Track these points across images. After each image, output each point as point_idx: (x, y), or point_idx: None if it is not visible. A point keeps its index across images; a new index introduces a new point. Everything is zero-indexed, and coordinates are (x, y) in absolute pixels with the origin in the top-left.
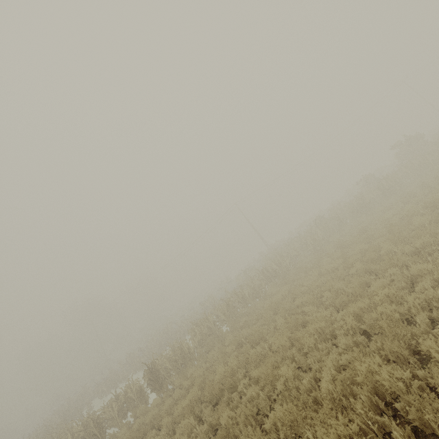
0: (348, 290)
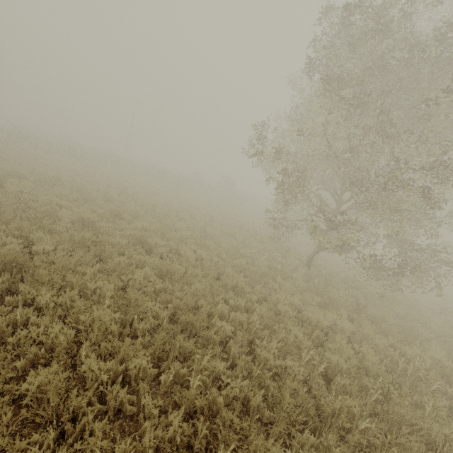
0: (62, 171)
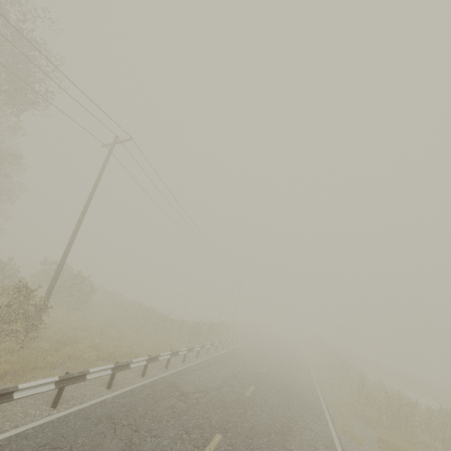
0: None
